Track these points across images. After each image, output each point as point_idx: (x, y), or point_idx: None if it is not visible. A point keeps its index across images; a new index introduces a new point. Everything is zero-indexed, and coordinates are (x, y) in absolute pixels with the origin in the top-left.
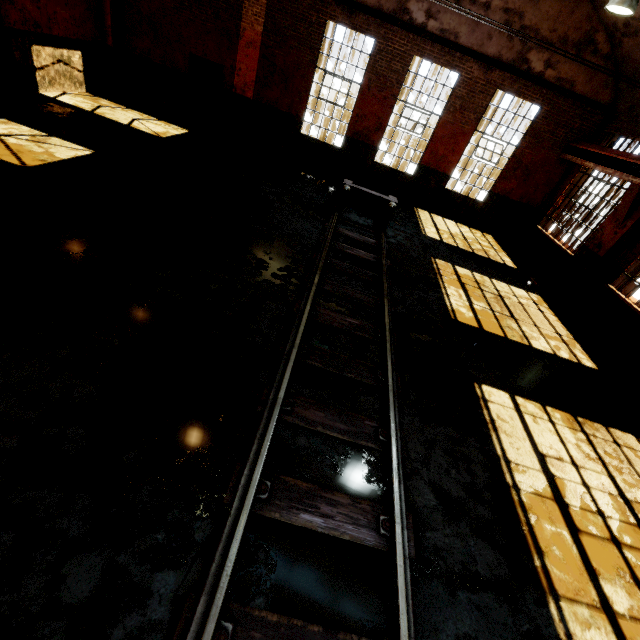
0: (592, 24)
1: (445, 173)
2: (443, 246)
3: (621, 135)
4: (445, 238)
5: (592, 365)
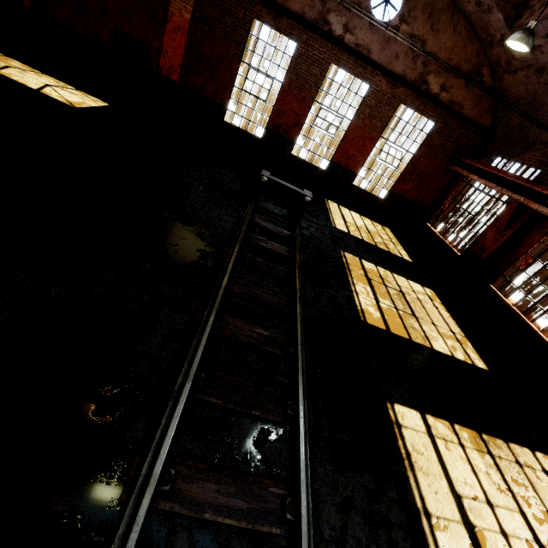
0: (480, 59)
1: (353, 171)
2: (351, 239)
3: (498, 155)
4: (352, 230)
5: (483, 366)
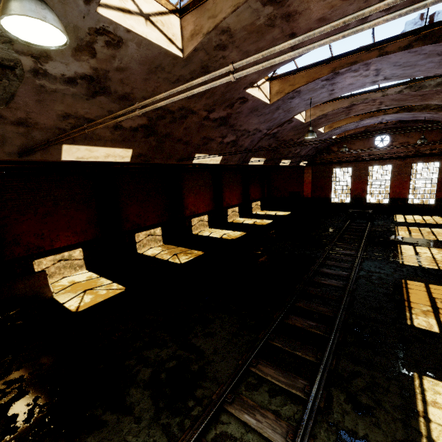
0: None
1: (404, 198)
2: (405, 223)
3: None
4: (408, 221)
5: None
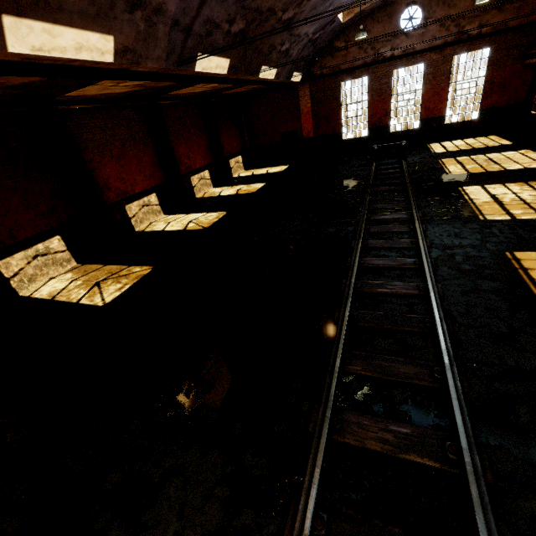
0: None
1: (440, 116)
2: (448, 153)
3: None
4: (450, 149)
5: None
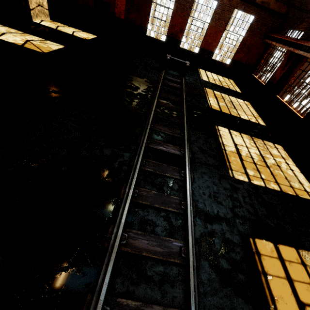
0: None
1: (212, 51)
2: (209, 83)
3: (289, 28)
4: (211, 80)
5: (264, 124)
